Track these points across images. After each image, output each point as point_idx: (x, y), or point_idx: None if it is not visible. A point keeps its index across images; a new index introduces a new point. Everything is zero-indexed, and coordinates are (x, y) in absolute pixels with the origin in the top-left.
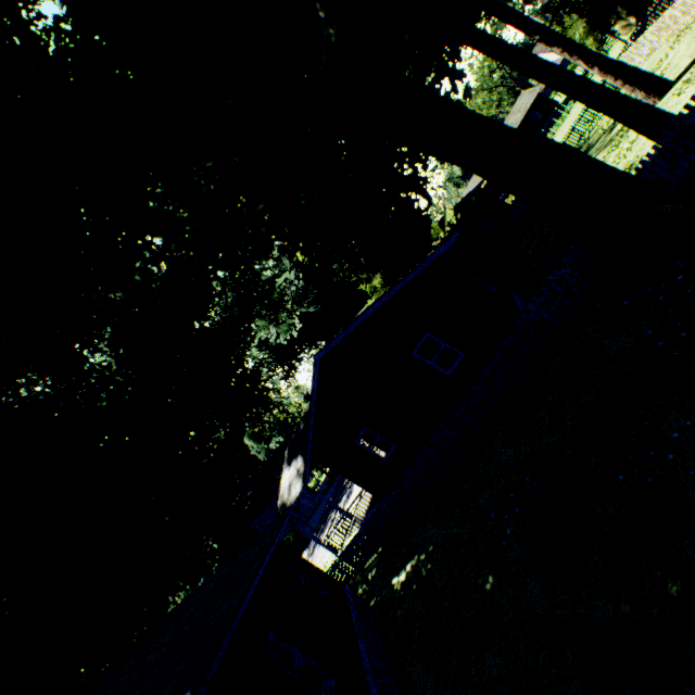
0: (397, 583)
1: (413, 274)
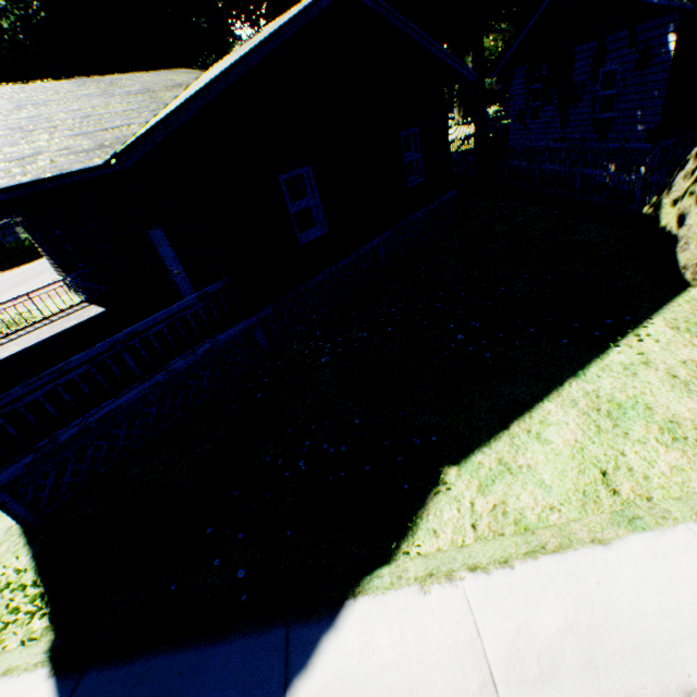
0: None
1: None
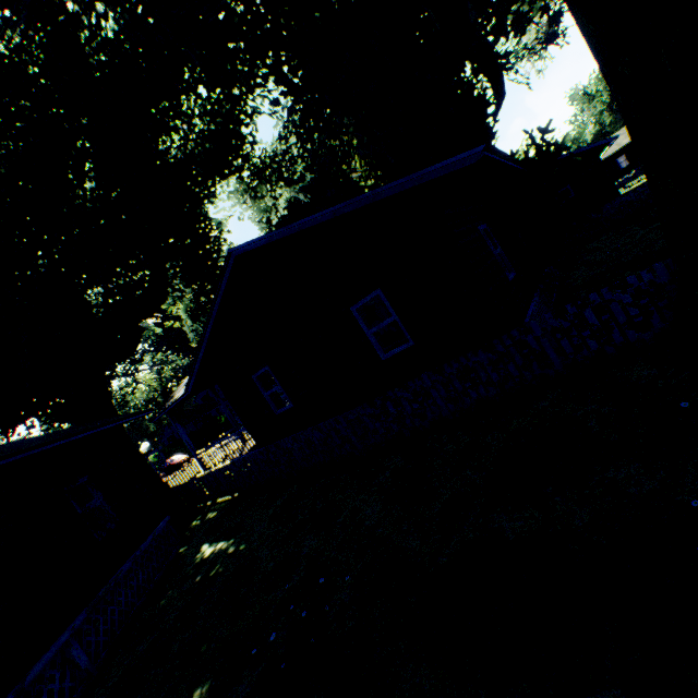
0: (201, 555)
1: (391, 187)
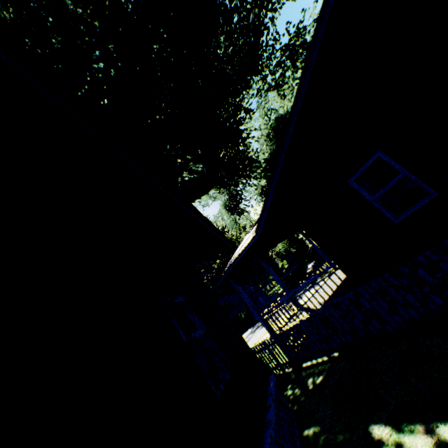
0: None
1: None
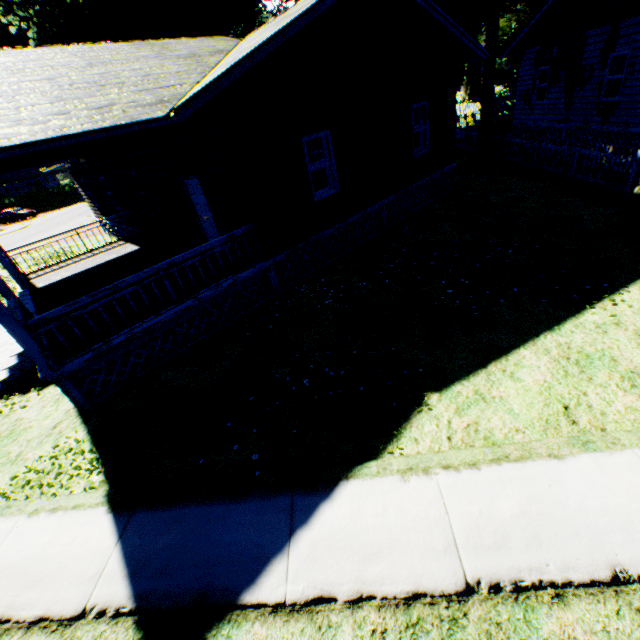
0: None
1: None
